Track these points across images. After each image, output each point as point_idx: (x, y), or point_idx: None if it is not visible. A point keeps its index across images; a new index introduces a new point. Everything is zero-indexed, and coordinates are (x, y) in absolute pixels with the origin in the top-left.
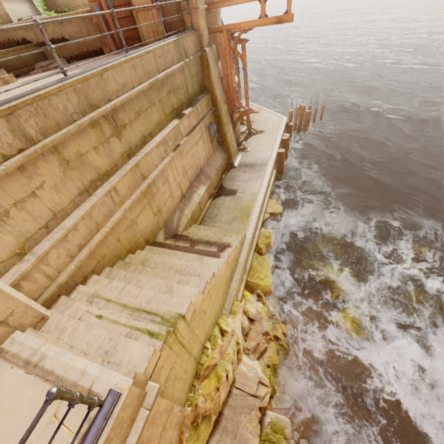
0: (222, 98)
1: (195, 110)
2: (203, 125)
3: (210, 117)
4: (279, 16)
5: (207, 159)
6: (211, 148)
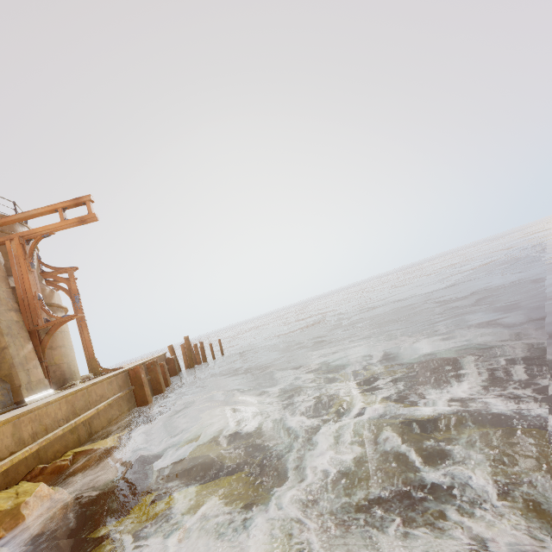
0: (5, 302)
1: None
2: None
3: None
4: (81, 217)
5: None
6: None
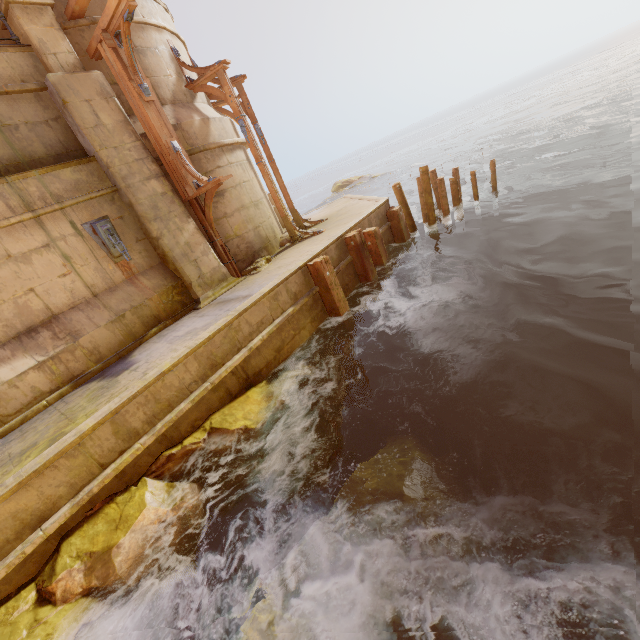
0: (138, 168)
1: (3, 189)
2: (62, 221)
3: (106, 207)
4: None
5: (96, 295)
6: (122, 271)
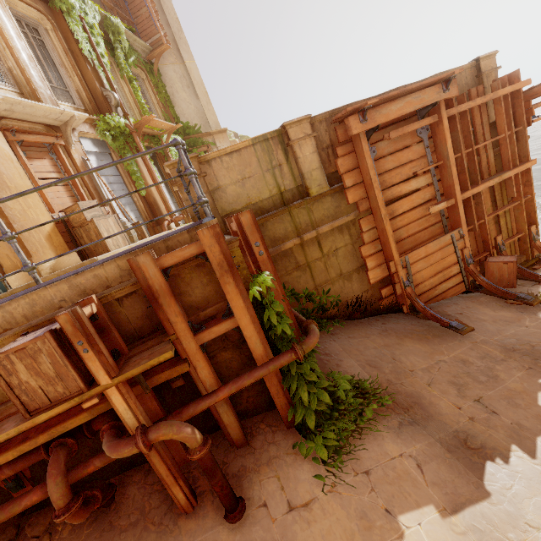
0: None
1: None
2: None
3: None
4: None
5: None
6: None
